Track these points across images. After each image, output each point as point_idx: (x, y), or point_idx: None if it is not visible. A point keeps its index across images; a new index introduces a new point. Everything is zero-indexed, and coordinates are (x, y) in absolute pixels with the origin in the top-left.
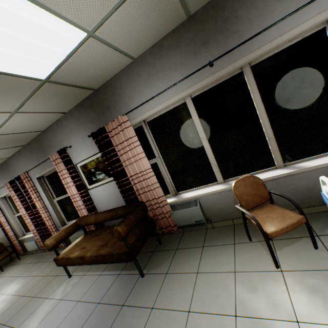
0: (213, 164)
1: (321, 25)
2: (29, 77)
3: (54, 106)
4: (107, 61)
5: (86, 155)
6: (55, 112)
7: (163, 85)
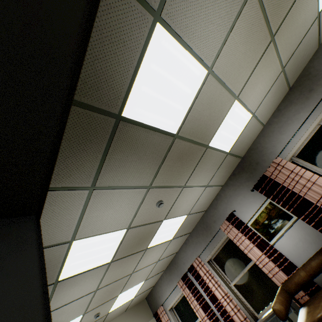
0: None
1: None
2: (224, 152)
3: (220, 178)
4: (253, 131)
5: (253, 211)
6: (218, 186)
7: (295, 125)
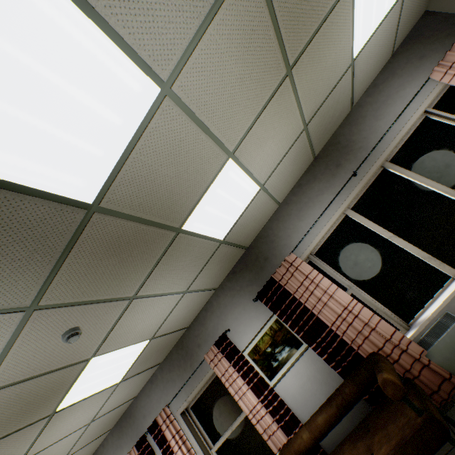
0: (427, 258)
1: (421, 117)
2: (214, 240)
3: (212, 279)
4: (263, 211)
5: (253, 331)
6: (209, 289)
7: (317, 210)
